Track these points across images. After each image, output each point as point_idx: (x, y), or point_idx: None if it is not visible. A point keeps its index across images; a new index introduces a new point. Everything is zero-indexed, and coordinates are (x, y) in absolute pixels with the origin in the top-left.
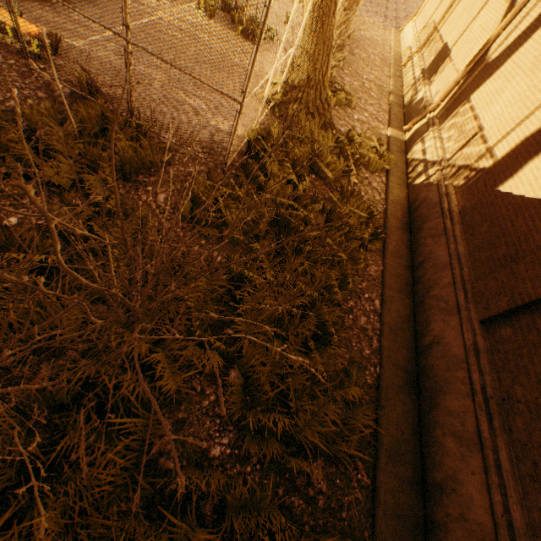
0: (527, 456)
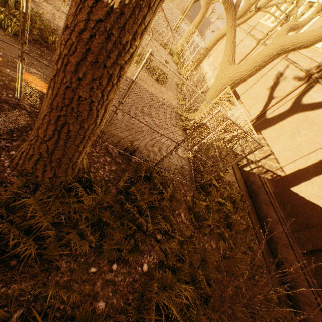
0: None
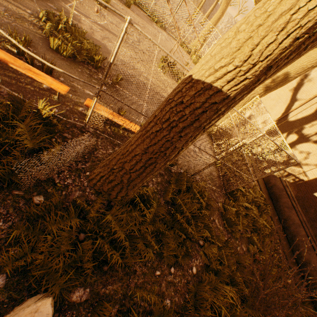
0: None
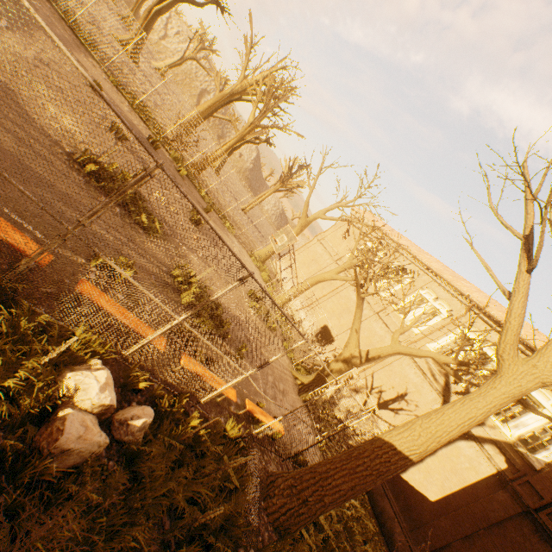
0: None
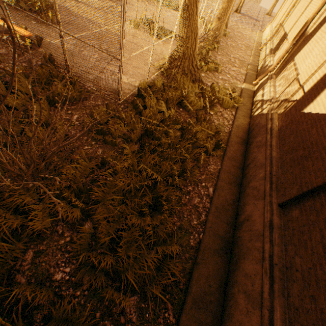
0: (297, 320)
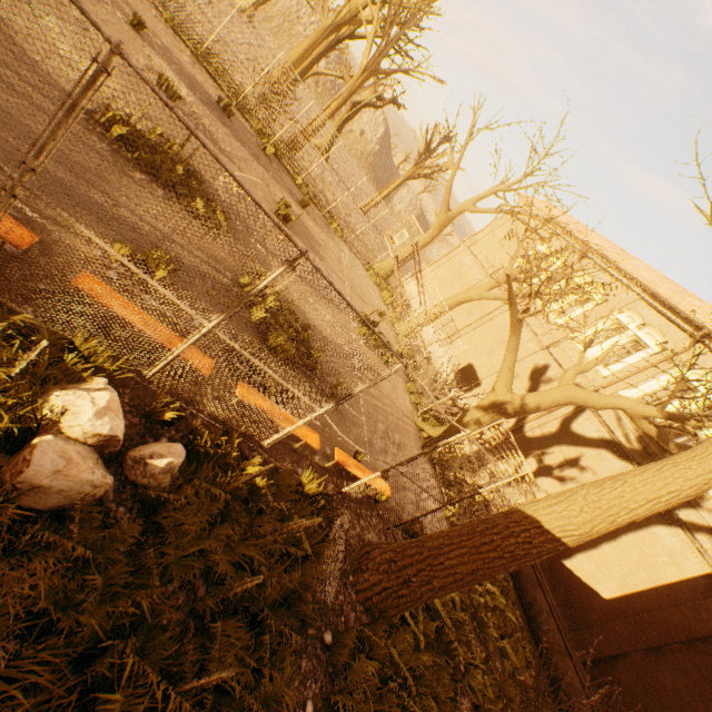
0: None
